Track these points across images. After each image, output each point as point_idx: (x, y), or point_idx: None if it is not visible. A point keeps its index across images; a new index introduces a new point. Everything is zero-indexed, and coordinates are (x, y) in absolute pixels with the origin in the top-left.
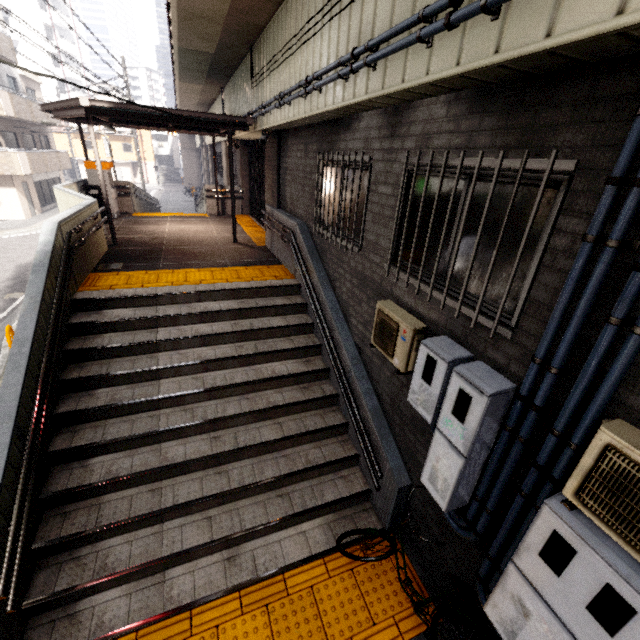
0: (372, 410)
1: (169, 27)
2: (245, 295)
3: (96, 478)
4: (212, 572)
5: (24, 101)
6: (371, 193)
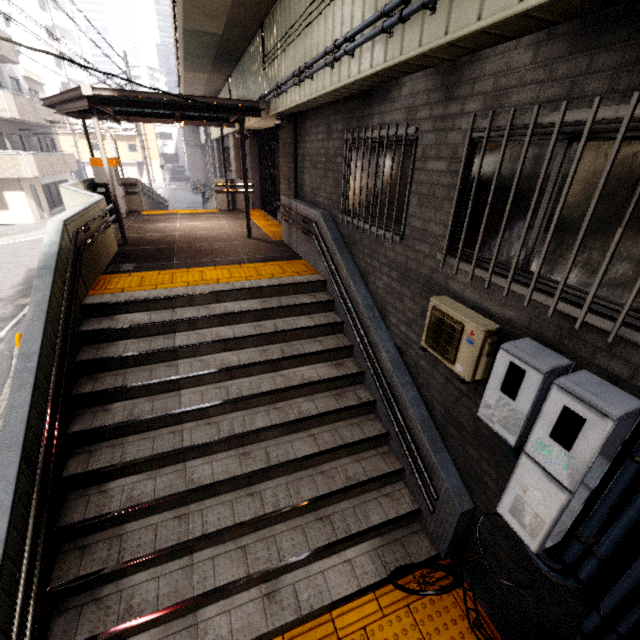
0: (421, 421)
1: (173, 6)
2: (267, 294)
3: (116, 505)
4: (250, 611)
5: (28, 102)
6: (417, 171)
